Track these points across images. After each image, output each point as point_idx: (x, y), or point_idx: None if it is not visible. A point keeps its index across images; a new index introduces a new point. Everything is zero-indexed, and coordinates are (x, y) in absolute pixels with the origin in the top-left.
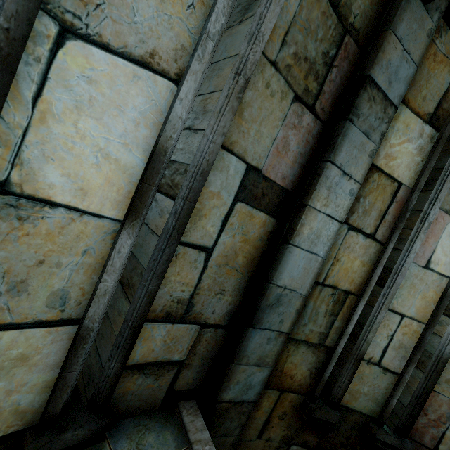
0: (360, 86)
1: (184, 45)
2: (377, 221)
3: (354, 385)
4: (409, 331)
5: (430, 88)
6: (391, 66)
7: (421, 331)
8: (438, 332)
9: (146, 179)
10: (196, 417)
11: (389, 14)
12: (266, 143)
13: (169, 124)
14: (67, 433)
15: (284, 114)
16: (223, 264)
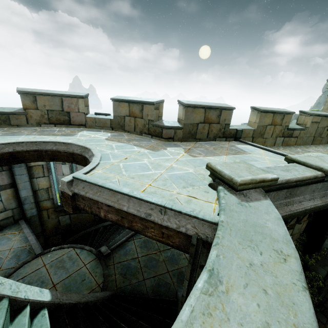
0: None
1: None
2: (43, 173)
3: None
4: None
5: None
6: None
7: None
8: None
9: None
10: (22, 221)
11: None
12: None
13: None
14: None
15: None
16: (7, 200)
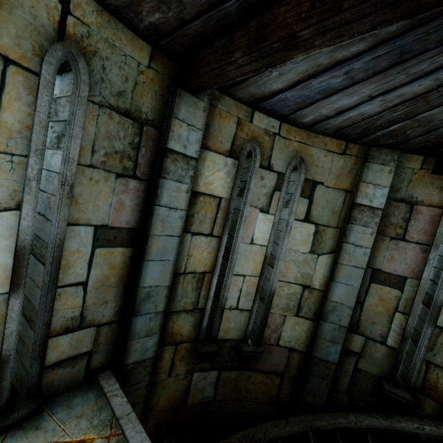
0: (164, 155)
1: (15, 189)
2: (212, 224)
3: (225, 325)
4: (250, 284)
5: (224, 135)
6: (183, 137)
7: (257, 281)
8: (269, 278)
9: (16, 266)
10: (110, 379)
11: (171, 105)
12: (104, 209)
13: (21, 233)
14: (13, 414)
15: (112, 188)
16: (100, 286)
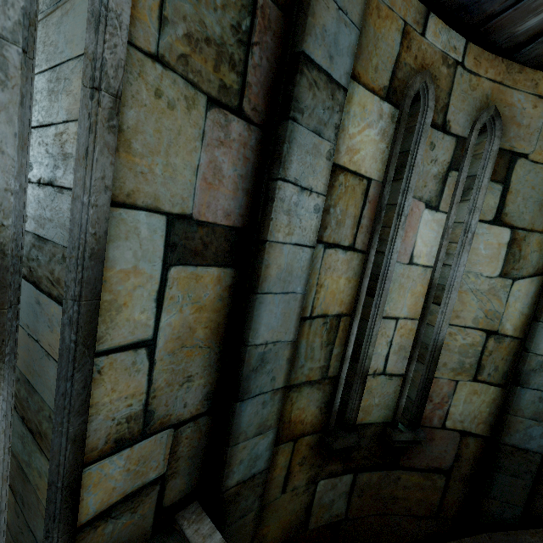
0: (295, 69)
1: None
2: (354, 229)
3: (365, 401)
4: (405, 331)
5: (381, 55)
6: (328, 34)
7: (416, 327)
8: (431, 322)
9: None
10: (201, 522)
11: None
12: (185, 178)
13: None
14: None
15: (200, 130)
16: (178, 347)
